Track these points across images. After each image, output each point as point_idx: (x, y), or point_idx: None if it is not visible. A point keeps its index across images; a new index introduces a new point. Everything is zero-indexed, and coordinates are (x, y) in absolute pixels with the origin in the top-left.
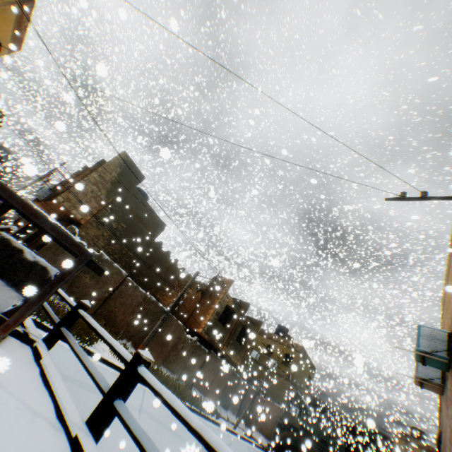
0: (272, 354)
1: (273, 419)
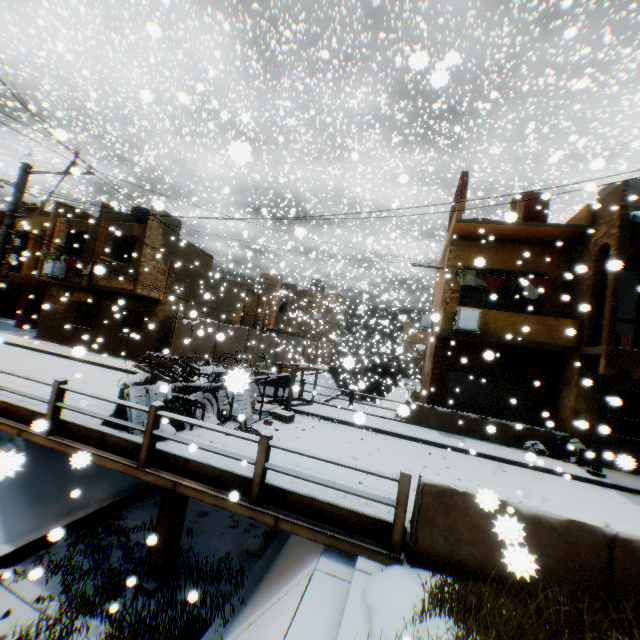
0: (315, 308)
1: (328, 354)
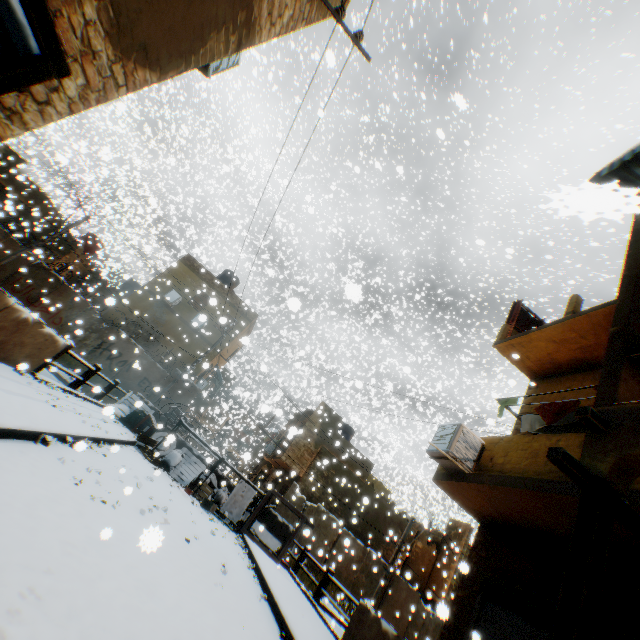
0: None
1: None
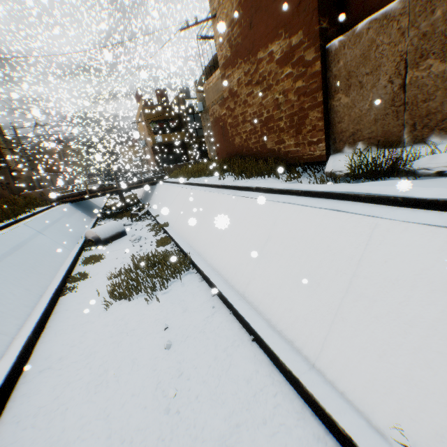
0: (67, 155)
1: None
